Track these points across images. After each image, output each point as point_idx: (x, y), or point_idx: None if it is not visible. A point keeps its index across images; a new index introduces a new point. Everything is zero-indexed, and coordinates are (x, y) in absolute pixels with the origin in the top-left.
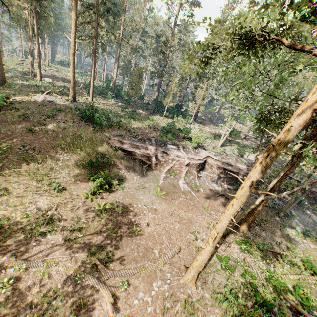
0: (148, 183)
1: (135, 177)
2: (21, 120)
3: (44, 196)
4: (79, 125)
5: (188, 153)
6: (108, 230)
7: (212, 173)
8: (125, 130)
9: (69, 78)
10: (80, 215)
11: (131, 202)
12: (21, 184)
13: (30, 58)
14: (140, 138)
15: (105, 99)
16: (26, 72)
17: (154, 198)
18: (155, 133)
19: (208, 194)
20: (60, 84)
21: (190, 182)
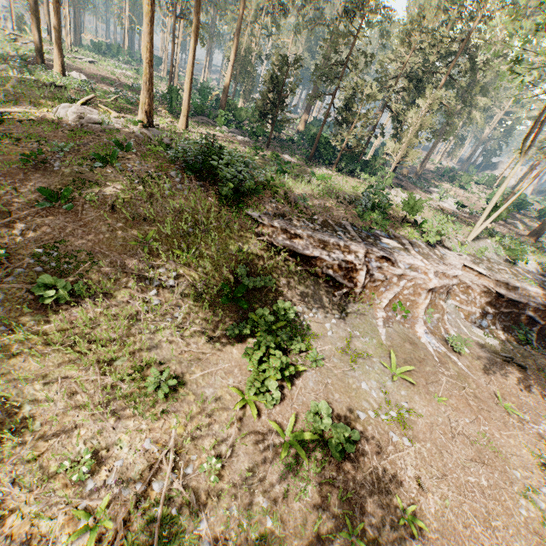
0: (359, 337)
1: (327, 322)
2: (28, 168)
3: (130, 421)
4: (184, 186)
5: (429, 261)
6: (336, 527)
7: (468, 303)
8: (284, 200)
9: (121, 78)
10: (247, 479)
11: (350, 406)
12: (51, 384)
13: (35, 20)
14: (322, 222)
15: (209, 126)
16: (27, 56)
17: (392, 386)
18: (346, 211)
19: (483, 360)
20: (107, 89)
21: (436, 328)
